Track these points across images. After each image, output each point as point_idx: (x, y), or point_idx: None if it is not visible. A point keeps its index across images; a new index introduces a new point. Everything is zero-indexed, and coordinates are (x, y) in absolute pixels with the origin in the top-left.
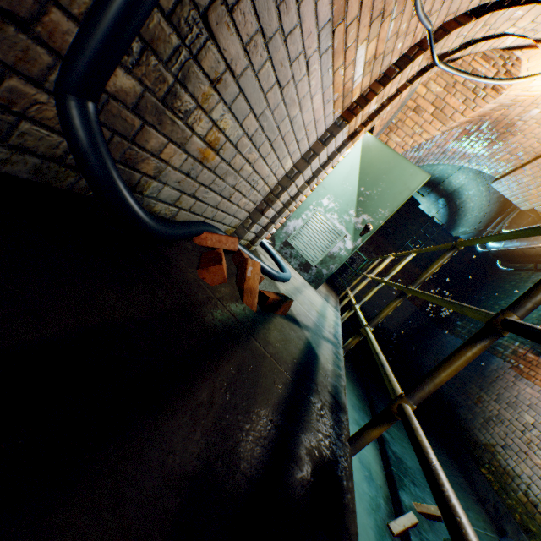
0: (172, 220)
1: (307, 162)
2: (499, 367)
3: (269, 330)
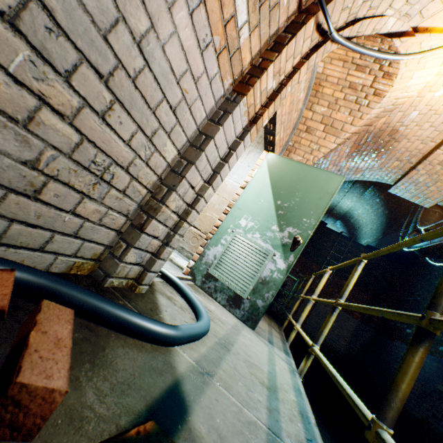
0: None
1: (199, 149)
2: None
3: None
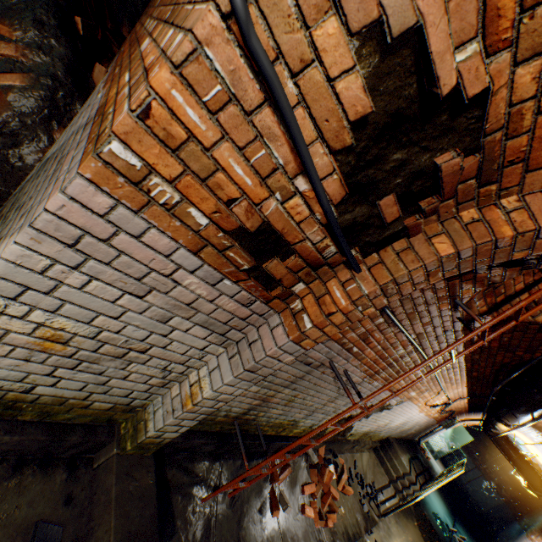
0: (414, 439)
1: (435, 432)
2: (522, 534)
3: (428, 461)
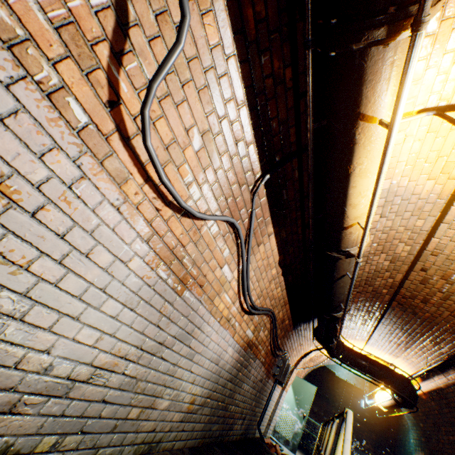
0: (256, 436)
1: (277, 404)
2: None
3: None
